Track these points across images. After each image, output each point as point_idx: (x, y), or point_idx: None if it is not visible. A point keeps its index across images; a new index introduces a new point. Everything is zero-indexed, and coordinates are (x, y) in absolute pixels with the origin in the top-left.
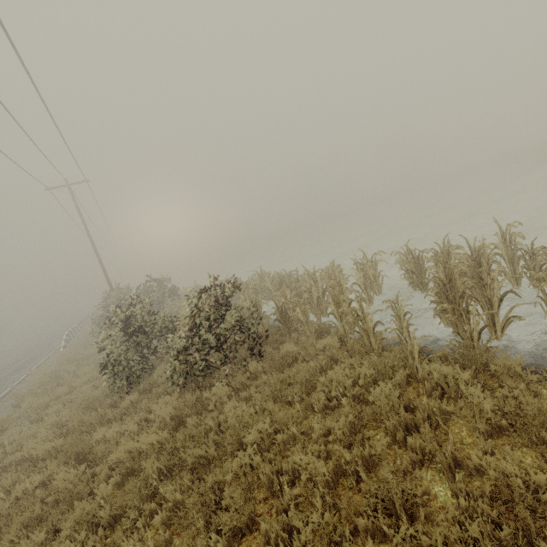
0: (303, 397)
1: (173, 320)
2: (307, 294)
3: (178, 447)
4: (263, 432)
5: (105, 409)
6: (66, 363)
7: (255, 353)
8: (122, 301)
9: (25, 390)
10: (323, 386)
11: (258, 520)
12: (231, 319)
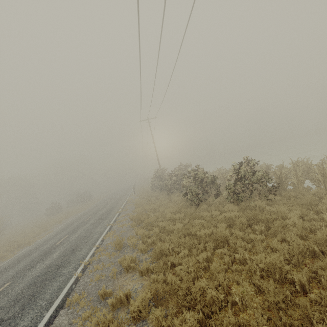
0: (312, 207)
1: (215, 178)
2: (294, 171)
3: (252, 216)
4: (296, 215)
5: (195, 207)
6: (146, 197)
7: (271, 193)
8: (166, 174)
9: (132, 205)
10: (324, 204)
11: (309, 236)
12: (262, 174)
